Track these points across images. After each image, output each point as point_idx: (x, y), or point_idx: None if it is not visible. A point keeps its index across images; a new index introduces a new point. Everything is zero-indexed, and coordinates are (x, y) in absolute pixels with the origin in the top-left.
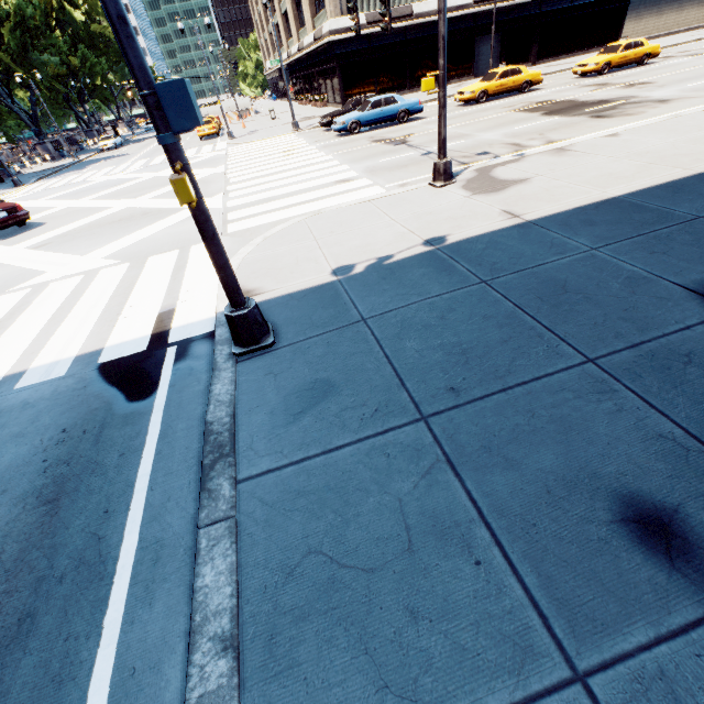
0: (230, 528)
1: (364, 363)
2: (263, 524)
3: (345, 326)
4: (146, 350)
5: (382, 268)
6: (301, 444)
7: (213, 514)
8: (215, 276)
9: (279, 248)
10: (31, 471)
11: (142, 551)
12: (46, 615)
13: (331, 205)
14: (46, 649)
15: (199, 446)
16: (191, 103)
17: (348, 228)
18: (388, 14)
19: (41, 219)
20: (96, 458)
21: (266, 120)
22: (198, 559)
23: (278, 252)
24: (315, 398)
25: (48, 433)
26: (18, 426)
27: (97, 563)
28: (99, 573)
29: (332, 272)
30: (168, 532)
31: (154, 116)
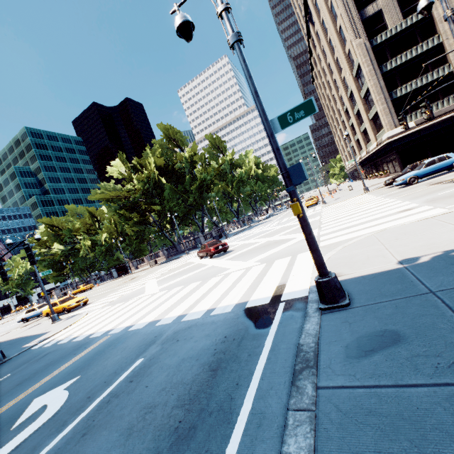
0: (310, 417)
1: (435, 323)
2: (337, 425)
3: (412, 296)
4: (268, 303)
5: (448, 257)
6: (372, 374)
7: (299, 403)
8: (310, 267)
9: (354, 251)
10: (209, 352)
11: (252, 415)
12: (200, 431)
13: (395, 224)
14: (197, 451)
15: (293, 360)
16: (303, 171)
17: (411, 235)
18: (429, 110)
19: (232, 249)
20: (237, 353)
21: (346, 191)
22: (286, 430)
23: (353, 253)
24: (384, 342)
25: (219, 337)
26: (208, 331)
27: (228, 412)
28: (228, 418)
29: (398, 262)
30: (268, 409)
31: (286, 180)
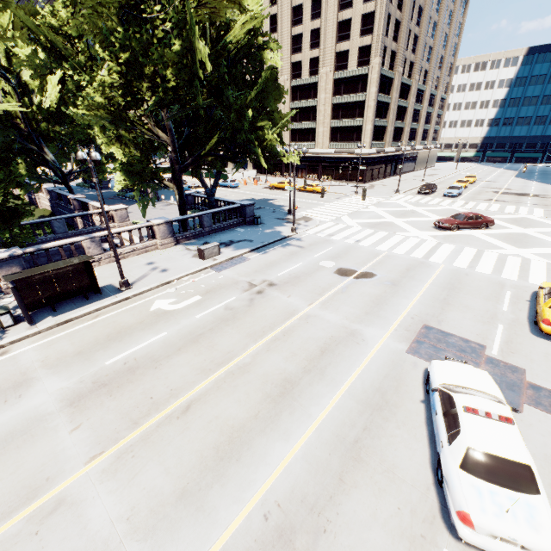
0: None
1: None
2: None
3: None
4: None
5: None
6: None
7: None
8: None
9: None
10: None
11: None
12: None
13: None
14: None
15: None
16: None
17: None
18: None
19: None
20: None
21: None
22: None
23: None
24: None
25: None
26: None
27: None
28: None
29: None
30: None
31: None
